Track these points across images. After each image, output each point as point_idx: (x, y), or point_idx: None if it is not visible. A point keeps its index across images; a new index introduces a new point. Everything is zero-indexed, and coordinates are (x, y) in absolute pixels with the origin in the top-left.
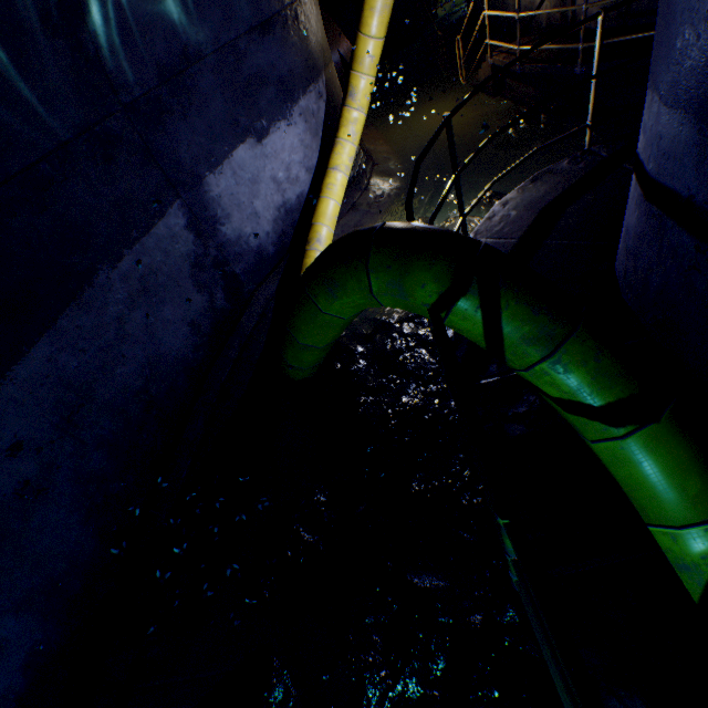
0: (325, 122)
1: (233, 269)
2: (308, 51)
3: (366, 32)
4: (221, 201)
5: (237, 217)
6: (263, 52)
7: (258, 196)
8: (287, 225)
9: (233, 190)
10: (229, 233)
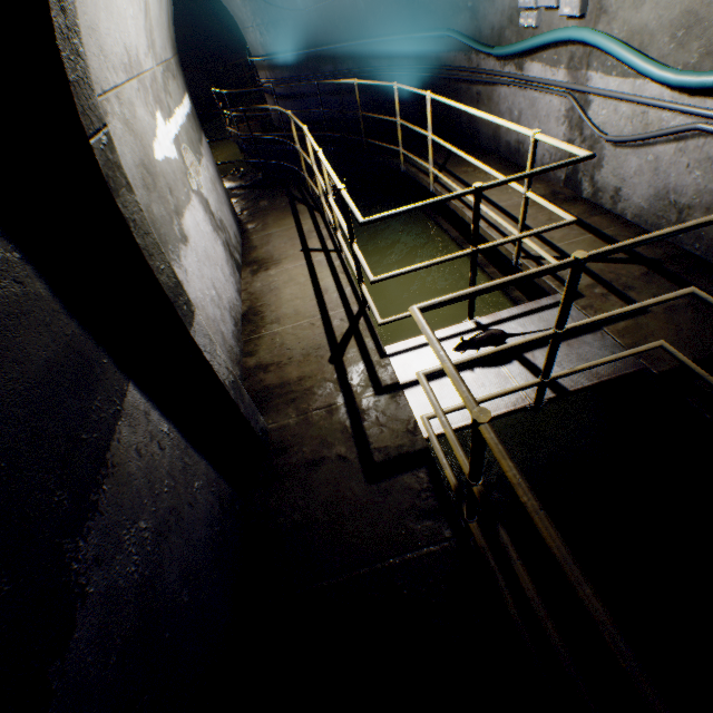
0: None
1: None
2: None
3: None
4: None
5: None
6: None
7: None
8: None
9: None
10: None
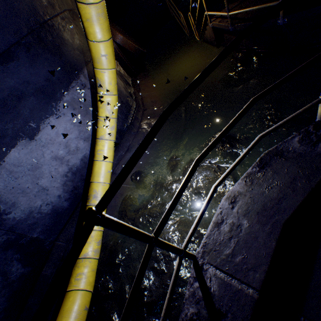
0: (93, 101)
1: (30, 236)
2: (62, 59)
3: (92, 38)
4: (2, 198)
5: (23, 200)
6: (12, 75)
7: (42, 176)
8: (76, 181)
9: (14, 184)
10: (18, 215)
